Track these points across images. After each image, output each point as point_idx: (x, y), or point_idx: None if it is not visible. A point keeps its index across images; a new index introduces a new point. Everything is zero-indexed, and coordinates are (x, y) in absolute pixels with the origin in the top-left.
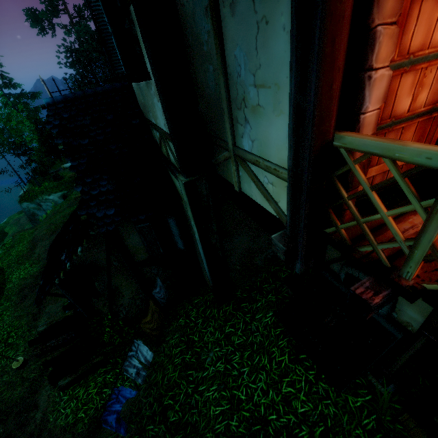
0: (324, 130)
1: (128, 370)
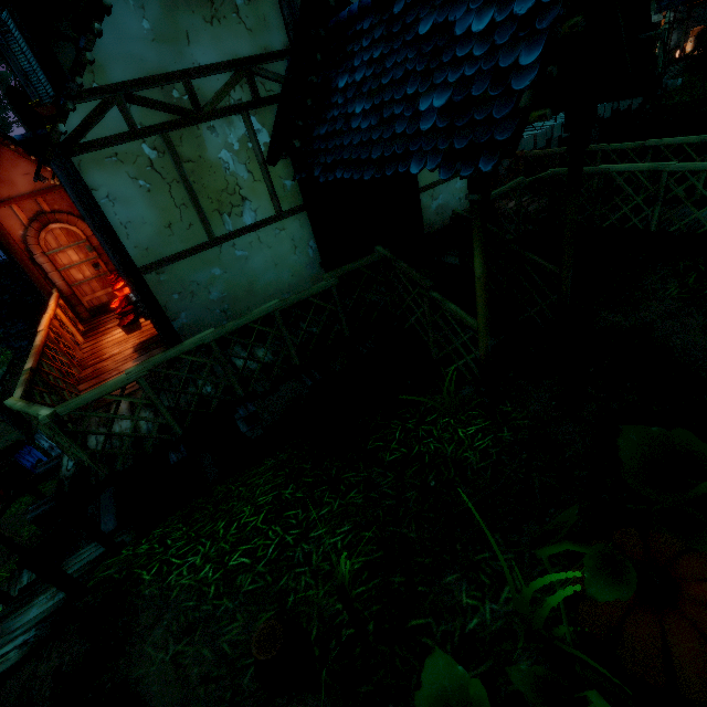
0: (46, 289)
1: (40, 441)
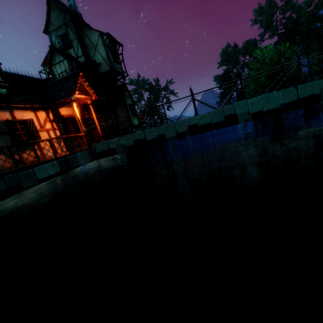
0: None
1: None
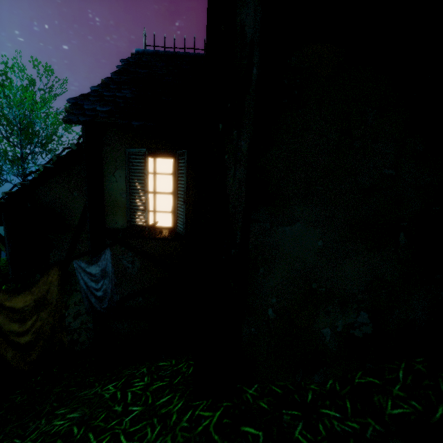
0: None
1: None
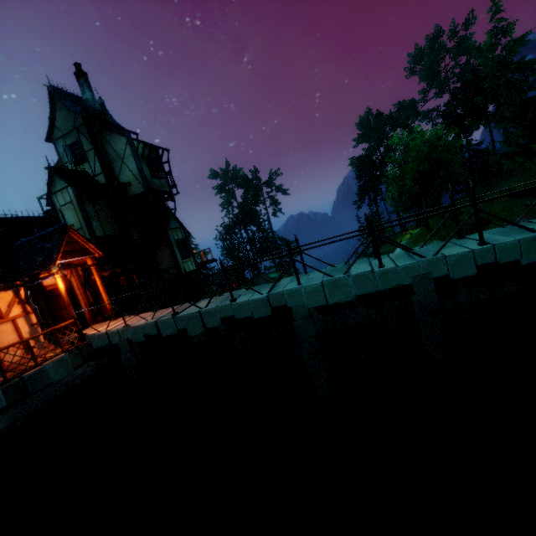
0: None
1: None
